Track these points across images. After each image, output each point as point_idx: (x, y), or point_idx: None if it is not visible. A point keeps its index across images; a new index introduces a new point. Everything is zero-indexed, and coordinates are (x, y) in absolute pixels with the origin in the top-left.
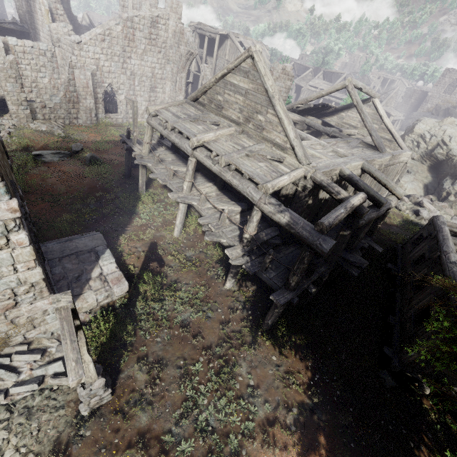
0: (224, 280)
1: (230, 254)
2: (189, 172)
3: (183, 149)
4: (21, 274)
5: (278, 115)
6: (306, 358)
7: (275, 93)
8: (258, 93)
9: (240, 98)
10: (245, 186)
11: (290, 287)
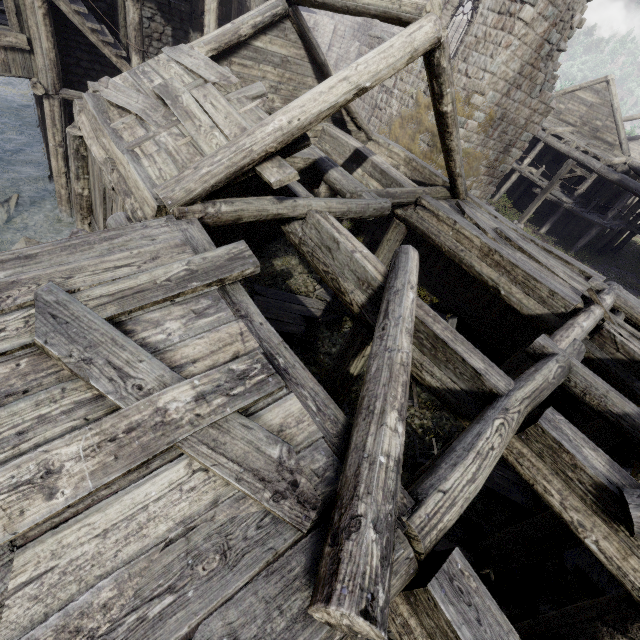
0: (537, 230)
1: (567, 200)
2: (535, 152)
3: (537, 136)
4: (508, 166)
5: (616, 122)
6: (598, 269)
7: (618, 108)
8: (603, 106)
9: (583, 109)
10: (589, 160)
11: (607, 219)
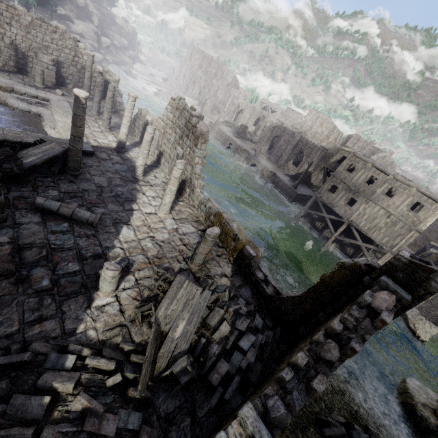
0: None
1: None
2: None
3: None
4: None
5: None
6: None
7: None
8: None
9: None
10: None
11: None
